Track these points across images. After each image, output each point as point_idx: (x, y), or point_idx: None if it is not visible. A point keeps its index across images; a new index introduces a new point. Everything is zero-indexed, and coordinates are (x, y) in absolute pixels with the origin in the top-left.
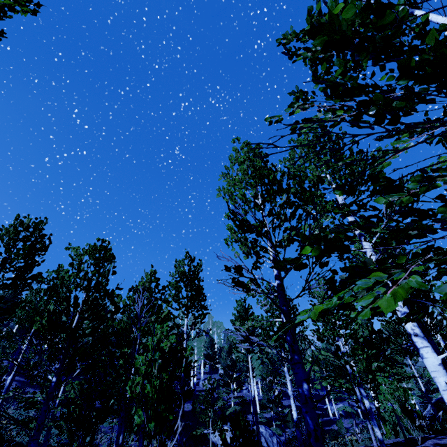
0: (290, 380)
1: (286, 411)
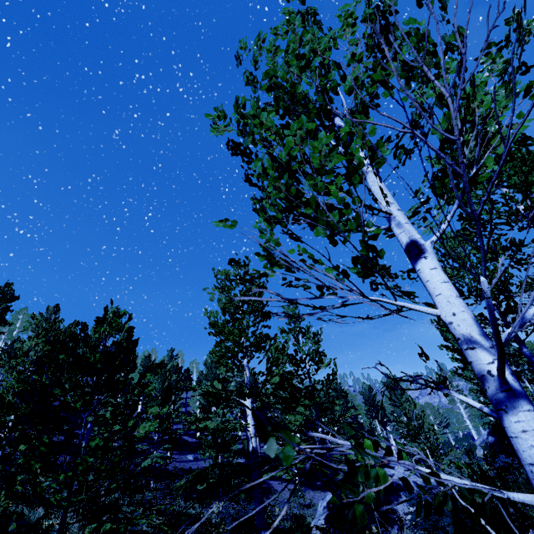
0: None
1: None
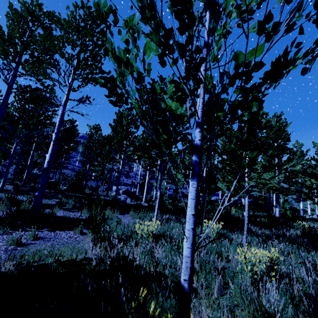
0: None
1: None
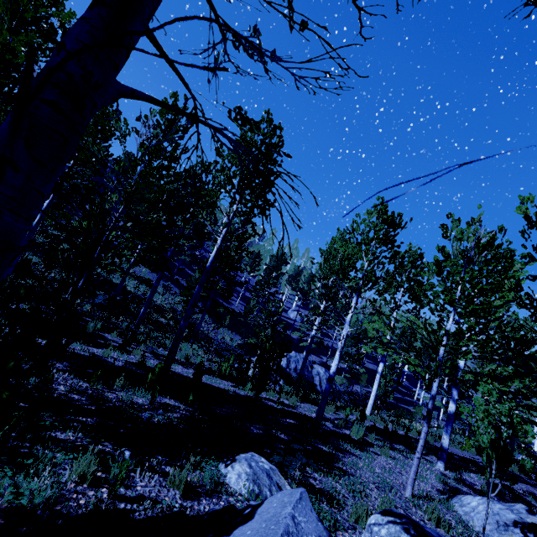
0: (347, 333)
1: (361, 370)
